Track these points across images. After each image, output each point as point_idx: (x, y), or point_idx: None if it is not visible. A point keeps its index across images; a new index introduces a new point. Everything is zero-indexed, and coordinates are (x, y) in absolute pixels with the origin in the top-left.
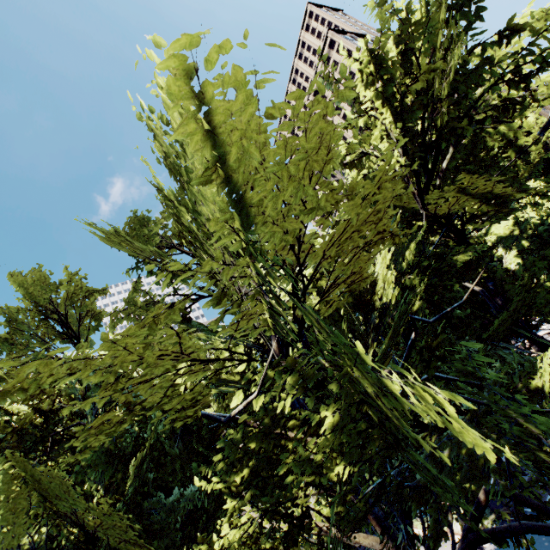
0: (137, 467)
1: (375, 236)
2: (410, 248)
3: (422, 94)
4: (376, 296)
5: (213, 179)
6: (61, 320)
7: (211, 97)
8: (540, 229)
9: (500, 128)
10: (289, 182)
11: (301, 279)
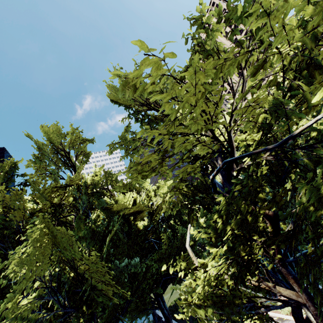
0: (109, 241)
1: None
2: None
3: None
4: None
5: None
6: (66, 156)
7: None
8: None
9: None
10: None
11: None
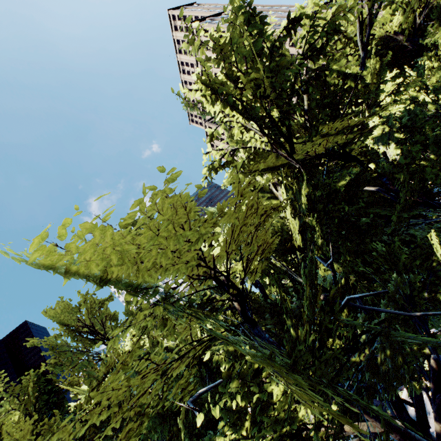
0: (183, 419)
1: (260, 219)
2: (302, 195)
3: (256, 88)
4: (293, 238)
5: (107, 280)
6: (90, 331)
7: (72, 250)
8: (405, 121)
9: (334, 68)
10: (165, 243)
11: (219, 276)
